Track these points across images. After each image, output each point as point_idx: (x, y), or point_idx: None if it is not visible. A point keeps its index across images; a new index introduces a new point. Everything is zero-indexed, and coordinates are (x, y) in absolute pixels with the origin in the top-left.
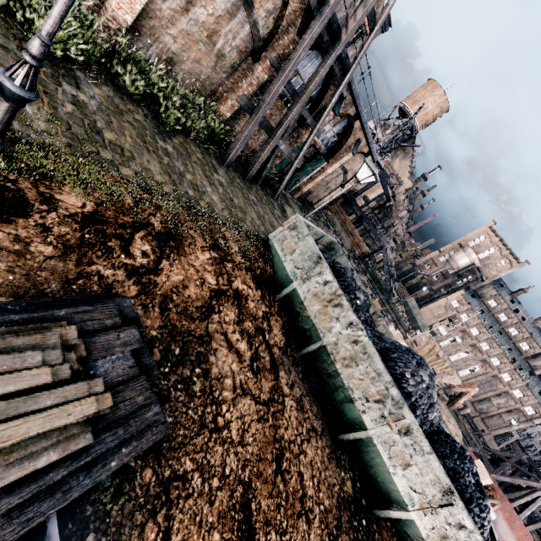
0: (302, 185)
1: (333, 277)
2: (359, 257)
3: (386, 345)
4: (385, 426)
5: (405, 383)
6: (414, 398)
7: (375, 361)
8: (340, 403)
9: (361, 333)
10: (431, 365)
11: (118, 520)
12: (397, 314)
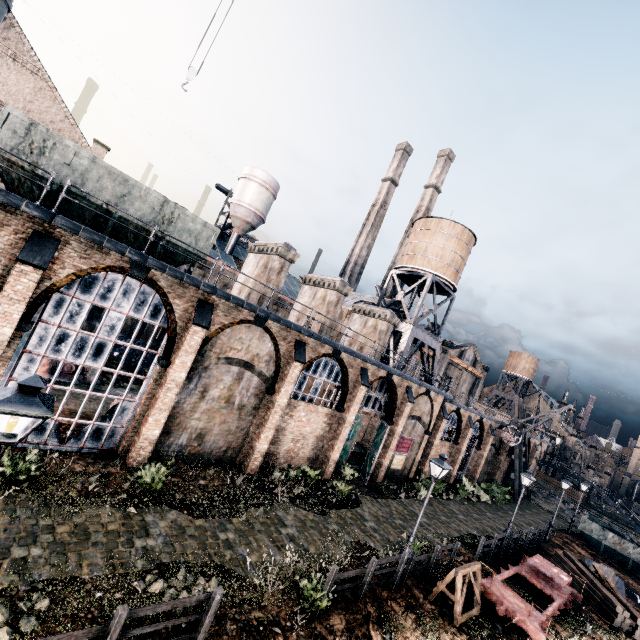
0: None
1: (613, 533)
2: (582, 503)
3: None
4: None
5: None
6: None
7: None
8: None
9: (639, 548)
10: None
11: (632, 590)
12: None
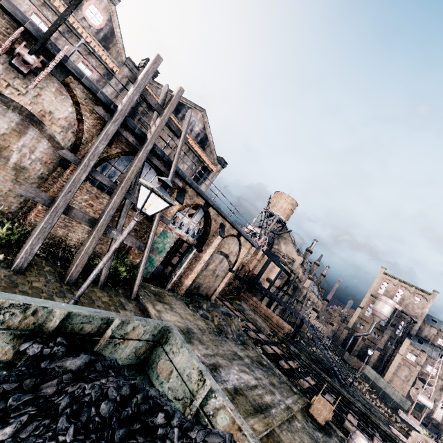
0: (183, 279)
1: None
2: (286, 339)
3: None
4: None
5: None
6: None
7: None
8: None
9: None
10: None
11: None
12: (362, 398)
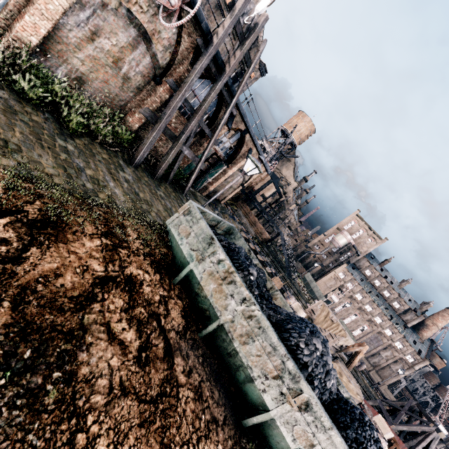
0: (208, 185)
1: (225, 256)
2: (263, 242)
3: (281, 317)
4: (286, 404)
5: (300, 353)
6: (311, 368)
7: (270, 335)
8: (242, 384)
9: (254, 307)
10: (328, 330)
11: None
12: (298, 287)
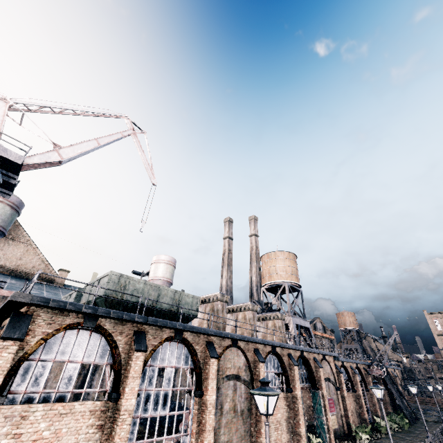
0: None
1: None
2: None
3: None
4: None
5: None
6: None
7: None
8: None
9: None
10: None
11: None
12: None
